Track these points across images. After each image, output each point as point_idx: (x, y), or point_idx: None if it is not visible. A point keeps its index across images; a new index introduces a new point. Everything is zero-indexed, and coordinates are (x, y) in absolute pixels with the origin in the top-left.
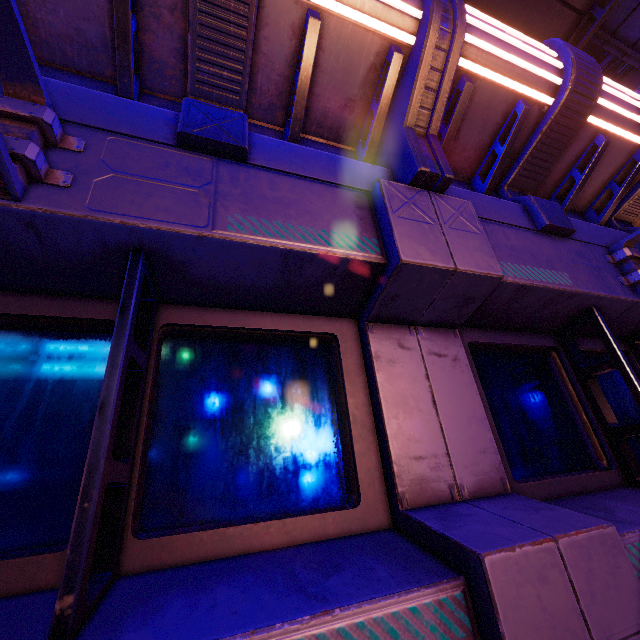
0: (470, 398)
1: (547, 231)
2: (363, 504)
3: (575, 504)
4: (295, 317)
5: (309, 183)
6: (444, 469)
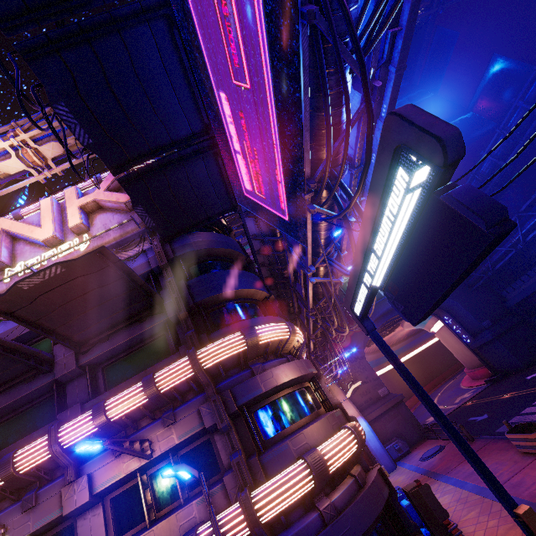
0: (101, 524)
1: (118, 456)
2: None
3: None
4: (64, 523)
5: (50, 498)
6: None
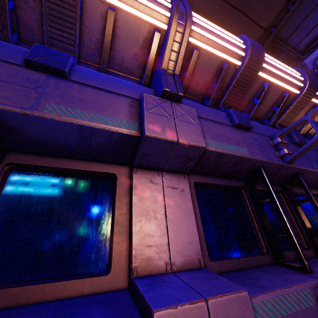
0: (187, 212)
1: (238, 127)
2: (112, 273)
3: (241, 275)
4: (93, 163)
5: (104, 92)
6: (164, 253)
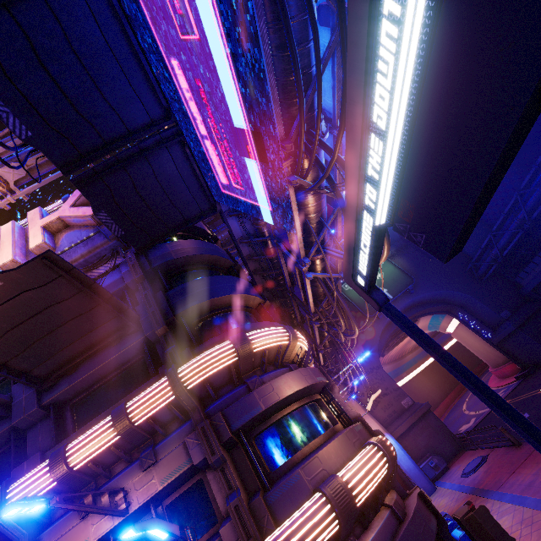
0: None
1: (86, 516)
2: None
3: None
4: None
5: None
6: None
